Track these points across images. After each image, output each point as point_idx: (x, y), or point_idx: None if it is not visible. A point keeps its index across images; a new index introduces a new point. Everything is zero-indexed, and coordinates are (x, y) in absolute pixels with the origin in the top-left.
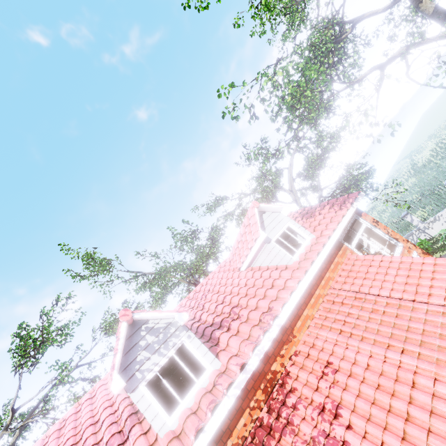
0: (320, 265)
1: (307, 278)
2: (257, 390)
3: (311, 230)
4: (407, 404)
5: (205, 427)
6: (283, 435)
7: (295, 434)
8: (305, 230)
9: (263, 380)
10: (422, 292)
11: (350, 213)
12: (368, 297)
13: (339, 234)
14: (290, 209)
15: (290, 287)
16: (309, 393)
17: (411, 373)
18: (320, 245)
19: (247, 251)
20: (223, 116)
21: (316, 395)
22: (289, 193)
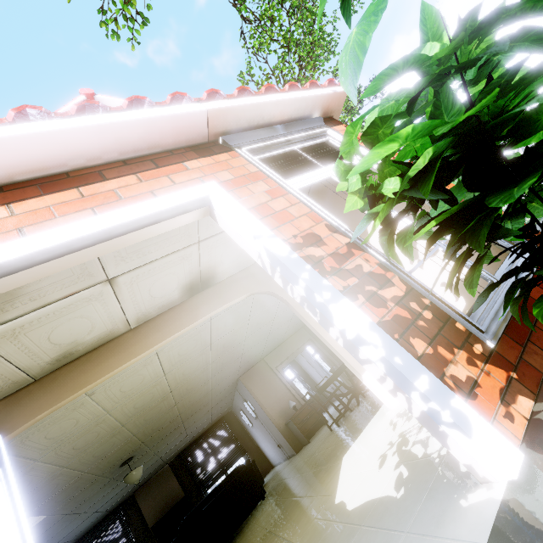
0: None
1: None
2: None
3: None
4: None
5: None
6: None
7: None
8: None
9: None
10: None
11: None
12: None
13: None
14: None
15: None
16: None
17: None
18: None
19: None
20: None
21: None
22: None
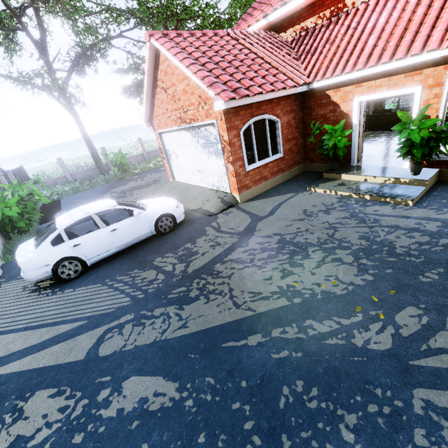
0: None
1: None
2: (328, 9)
3: None
4: (335, 62)
5: (287, 4)
6: (312, 38)
7: (313, 41)
8: None
9: (335, 5)
10: None
11: None
12: None
13: None
14: None
15: None
16: (335, 30)
17: (356, 55)
18: None
19: None
20: None
21: (335, 33)
22: None
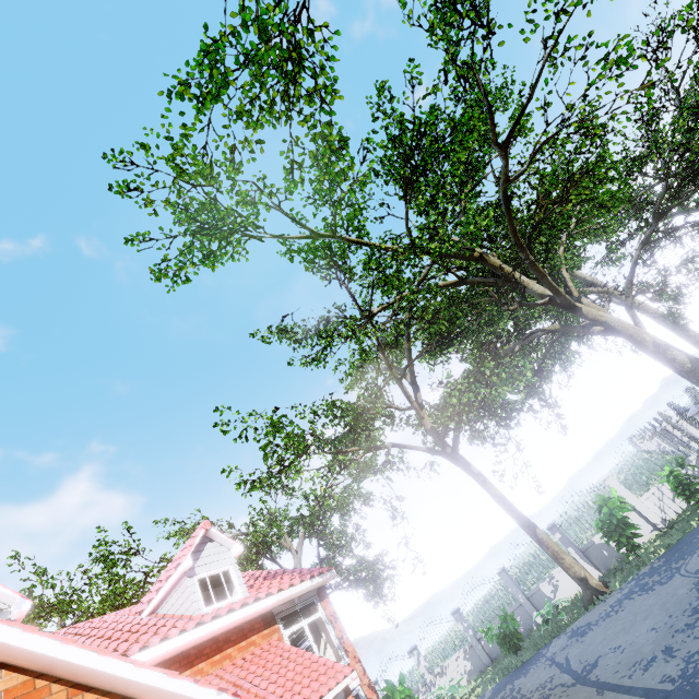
0: (223, 624)
1: (197, 632)
2: None
3: (254, 590)
4: None
5: None
6: None
7: None
8: (244, 583)
9: None
10: (295, 690)
11: (304, 586)
12: (246, 684)
13: (272, 602)
14: (242, 549)
15: (170, 634)
16: None
17: None
18: (241, 603)
19: (163, 583)
20: (215, 425)
21: None
22: (294, 554)
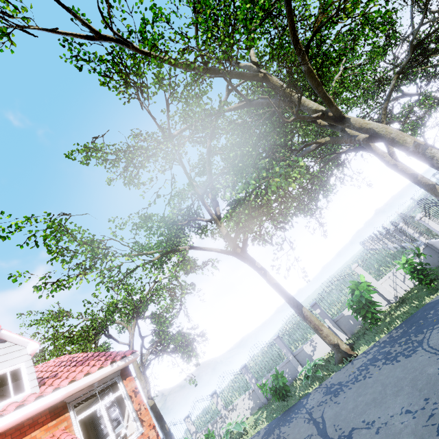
0: None
1: None
2: None
3: (51, 381)
4: None
5: None
6: None
7: None
8: (35, 379)
9: None
10: None
11: (102, 372)
12: None
13: (59, 395)
14: (37, 347)
15: None
16: None
17: None
18: (15, 404)
19: None
20: None
21: None
22: (130, 331)
